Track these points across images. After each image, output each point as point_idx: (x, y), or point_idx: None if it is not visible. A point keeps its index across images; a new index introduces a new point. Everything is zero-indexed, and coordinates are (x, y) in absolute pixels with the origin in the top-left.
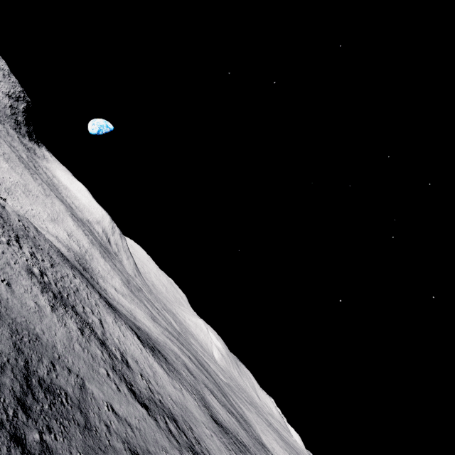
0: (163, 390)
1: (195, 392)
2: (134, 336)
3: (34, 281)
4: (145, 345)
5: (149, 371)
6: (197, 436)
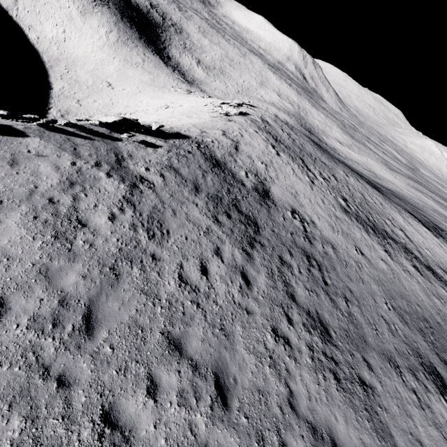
0: None
1: None
2: (421, 227)
3: (355, 223)
4: (433, 233)
5: None
6: None
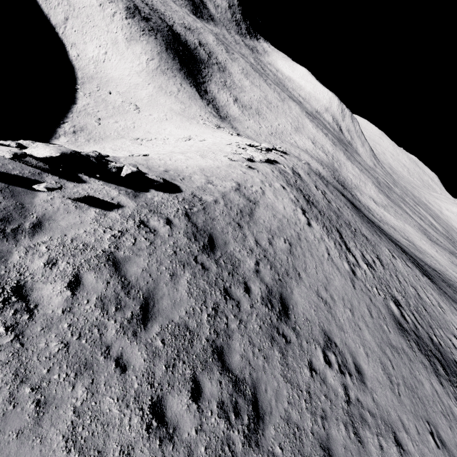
0: None
1: None
2: None
3: (418, 355)
4: None
5: None
6: None
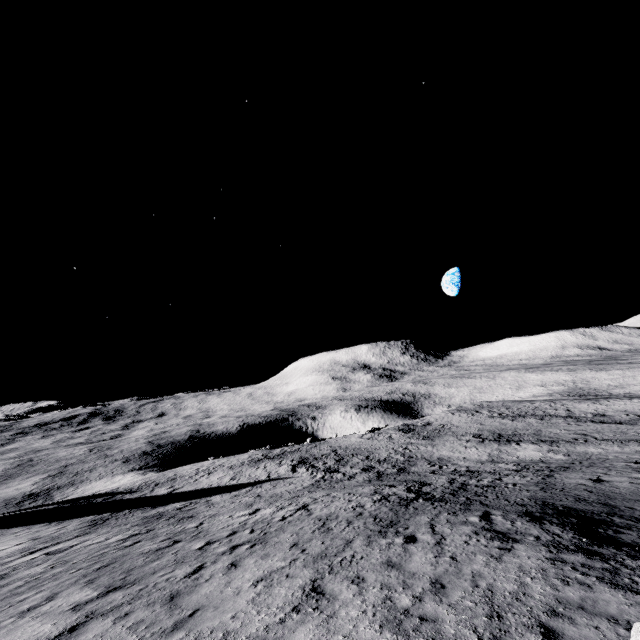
0: None
1: None
2: (631, 400)
3: (495, 418)
4: None
5: None
6: None
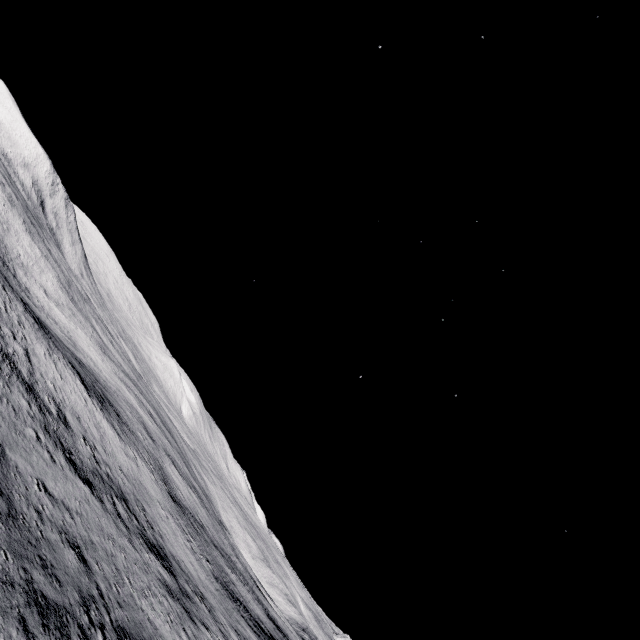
0: (112, 460)
1: (153, 462)
2: (76, 379)
3: None
4: (91, 394)
5: (95, 433)
6: (150, 519)
